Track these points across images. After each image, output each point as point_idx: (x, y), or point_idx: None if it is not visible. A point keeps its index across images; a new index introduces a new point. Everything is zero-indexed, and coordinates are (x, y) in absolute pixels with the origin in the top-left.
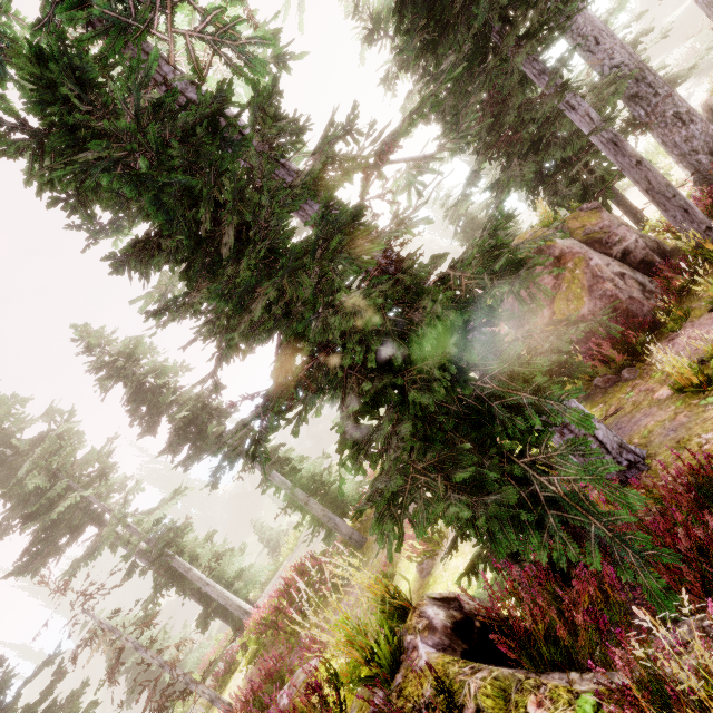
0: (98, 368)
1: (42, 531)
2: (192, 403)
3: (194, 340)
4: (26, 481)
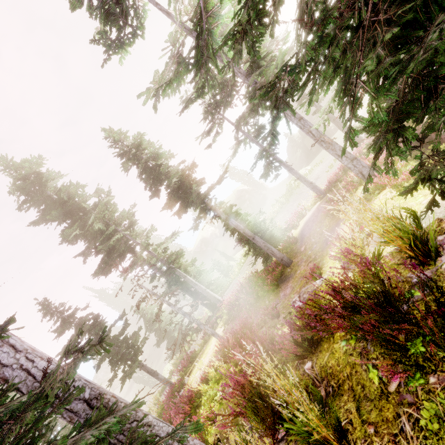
0: (121, 154)
1: (106, 255)
2: (179, 173)
3: (186, 107)
4: (94, 225)
